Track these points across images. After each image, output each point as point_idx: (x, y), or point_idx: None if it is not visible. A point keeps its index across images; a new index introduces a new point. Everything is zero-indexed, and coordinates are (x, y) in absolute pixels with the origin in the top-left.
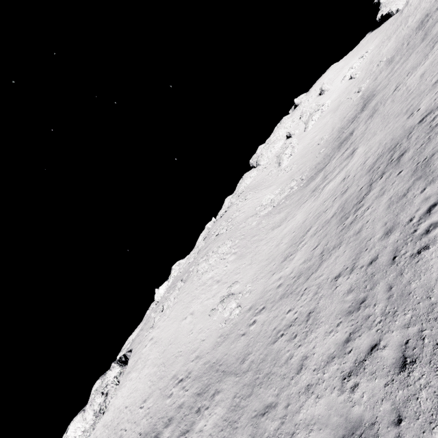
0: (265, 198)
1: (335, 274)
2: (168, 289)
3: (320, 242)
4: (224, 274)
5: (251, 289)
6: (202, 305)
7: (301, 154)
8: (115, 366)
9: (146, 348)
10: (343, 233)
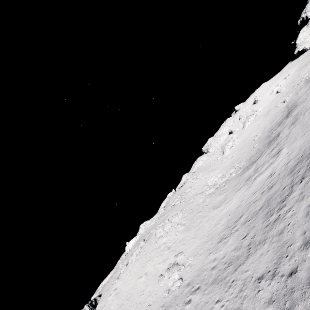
0: (210, 179)
1: (258, 274)
2: (134, 245)
3: (248, 233)
4: (174, 242)
5: (192, 263)
6: (154, 268)
7: (240, 146)
8: (86, 308)
9: (110, 296)
10: (267, 229)
